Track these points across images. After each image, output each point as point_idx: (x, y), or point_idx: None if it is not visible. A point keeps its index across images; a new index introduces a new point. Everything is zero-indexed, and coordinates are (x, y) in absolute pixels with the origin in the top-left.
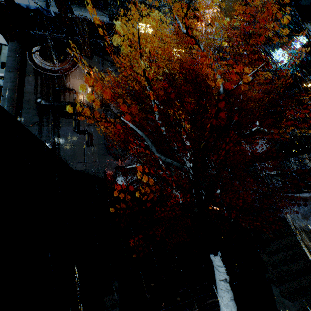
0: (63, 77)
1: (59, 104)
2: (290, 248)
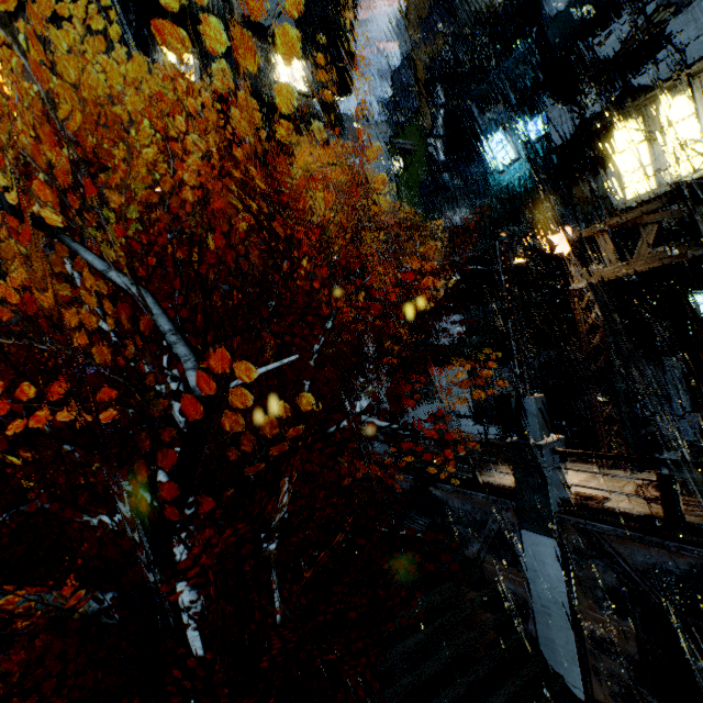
0: None
1: None
2: (434, 615)
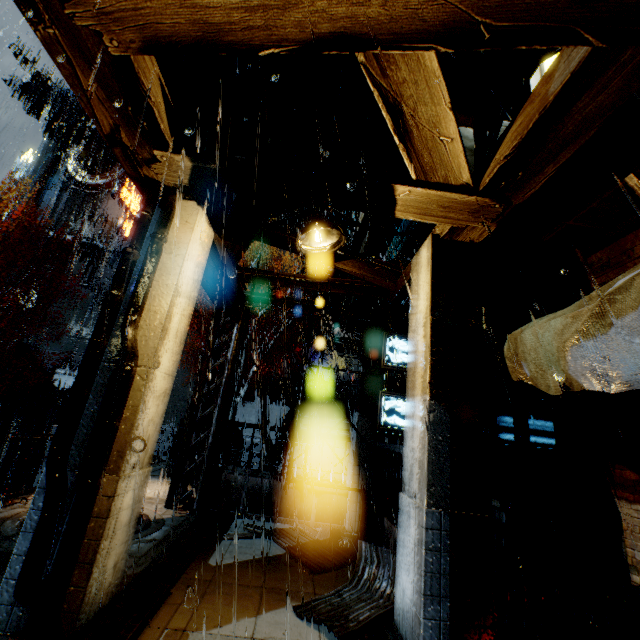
0: (101, 197)
1: (65, 239)
2: None
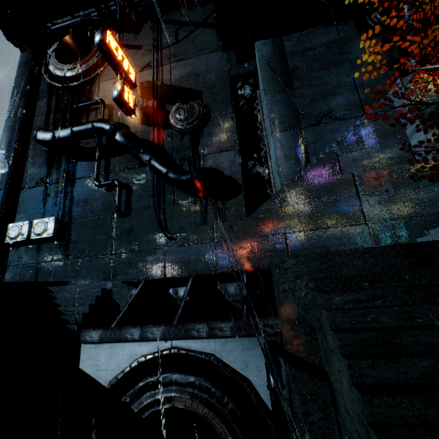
0: (90, 84)
1: (63, 134)
2: None
